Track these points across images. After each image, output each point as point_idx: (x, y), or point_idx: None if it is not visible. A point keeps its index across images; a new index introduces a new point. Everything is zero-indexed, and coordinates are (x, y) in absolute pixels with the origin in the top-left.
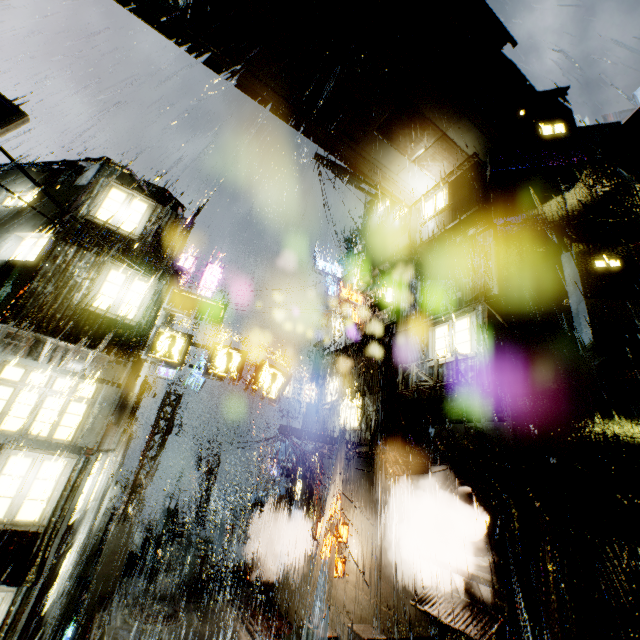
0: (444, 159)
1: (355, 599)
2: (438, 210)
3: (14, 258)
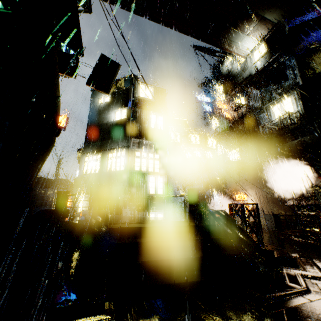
0: (262, 29)
1: None
2: (262, 54)
3: (116, 119)
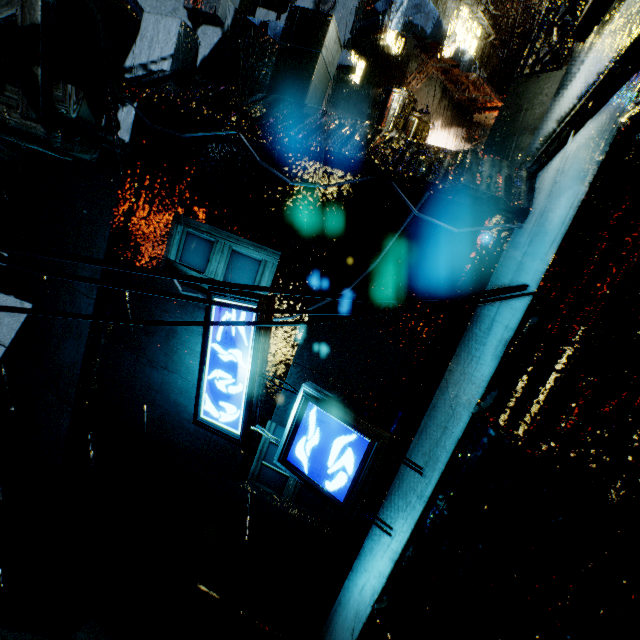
0: None
1: None
2: None
3: None
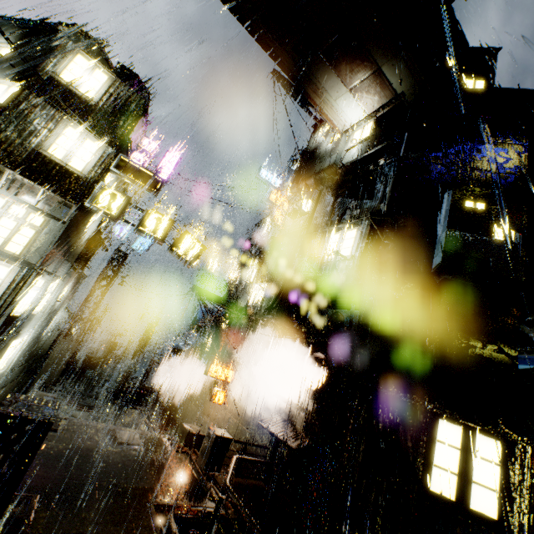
0: (376, 93)
1: (227, 420)
2: (362, 139)
3: None
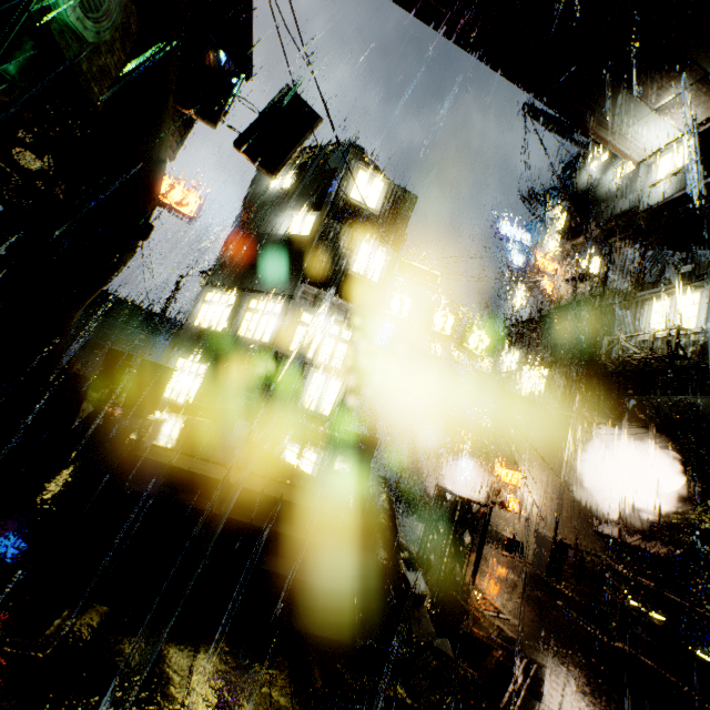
0: (700, 104)
1: (529, 530)
2: (678, 168)
3: (290, 233)
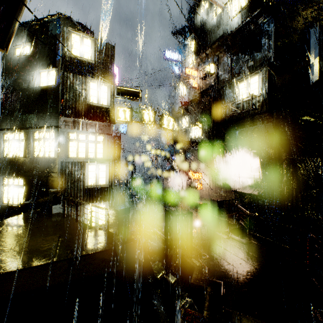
0: None
1: (207, 195)
2: (241, 8)
3: (42, 84)
